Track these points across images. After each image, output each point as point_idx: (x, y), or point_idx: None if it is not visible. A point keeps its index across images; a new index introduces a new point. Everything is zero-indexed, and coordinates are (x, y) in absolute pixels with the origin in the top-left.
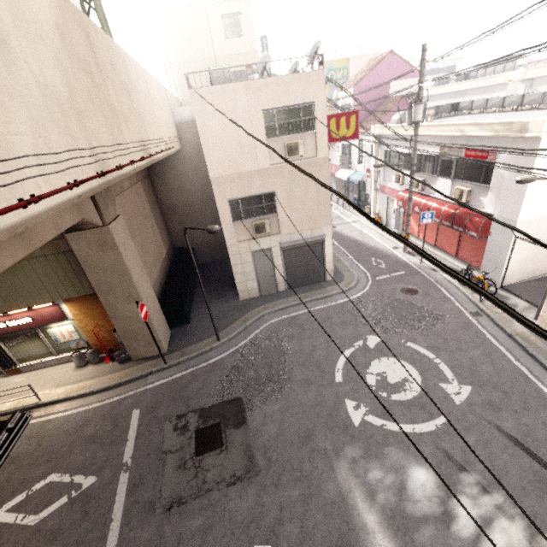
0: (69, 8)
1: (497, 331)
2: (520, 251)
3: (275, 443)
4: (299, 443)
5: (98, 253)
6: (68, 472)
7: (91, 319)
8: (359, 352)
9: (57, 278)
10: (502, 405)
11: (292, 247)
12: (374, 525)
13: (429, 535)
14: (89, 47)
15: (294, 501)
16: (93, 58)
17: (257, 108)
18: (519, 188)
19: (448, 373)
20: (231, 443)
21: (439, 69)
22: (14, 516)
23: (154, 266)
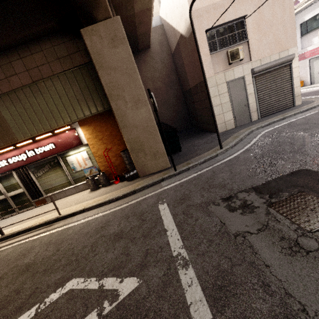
0: None
1: None
2: None
3: None
4: None
5: (110, 49)
6: (94, 274)
7: (101, 143)
8: None
9: (74, 96)
10: None
11: (263, 72)
12: None
13: None
14: None
15: None
16: None
17: None
18: None
19: None
20: None
21: None
22: None
23: None
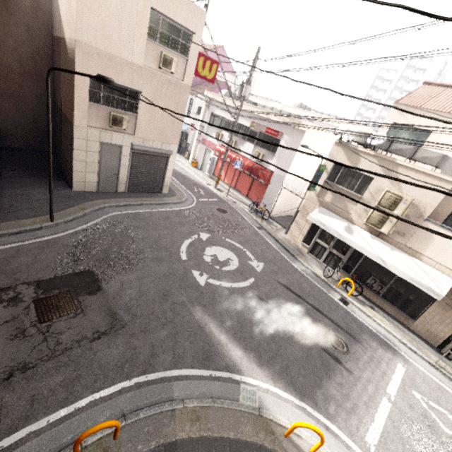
0: None
1: (270, 237)
2: (281, 197)
3: (137, 302)
4: (160, 300)
5: None
6: None
7: None
8: (196, 242)
9: None
10: (278, 272)
11: (142, 152)
12: (226, 340)
13: (257, 338)
14: None
15: (164, 339)
16: None
17: (147, 3)
18: (290, 158)
19: (251, 256)
20: (87, 307)
21: None
22: None
23: None
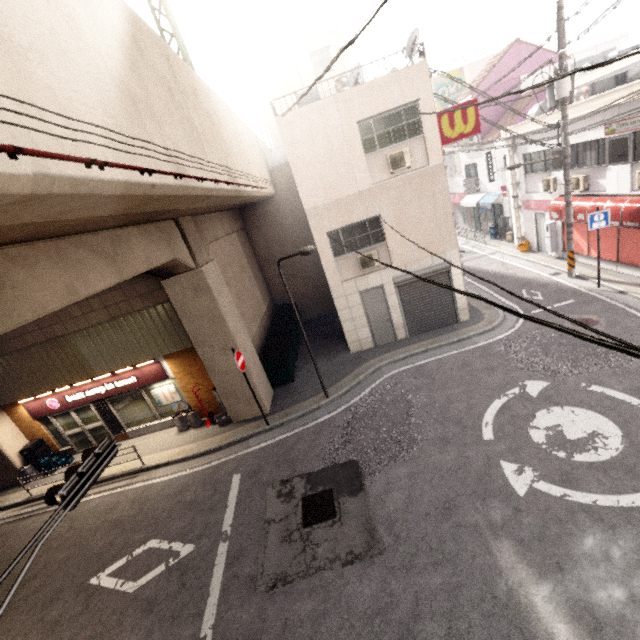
0: (149, 32)
1: None
2: None
3: (404, 515)
4: (437, 516)
5: (193, 299)
6: (167, 538)
7: (190, 377)
8: (515, 402)
9: (157, 332)
10: None
11: (409, 281)
12: (567, 637)
13: None
14: (169, 69)
15: (435, 591)
16: (173, 79)
17: (351, 122)
18: None
19: None
20: (345, 513)
21: (591, 58)
22: (115, 581)
23: (253, 320)
